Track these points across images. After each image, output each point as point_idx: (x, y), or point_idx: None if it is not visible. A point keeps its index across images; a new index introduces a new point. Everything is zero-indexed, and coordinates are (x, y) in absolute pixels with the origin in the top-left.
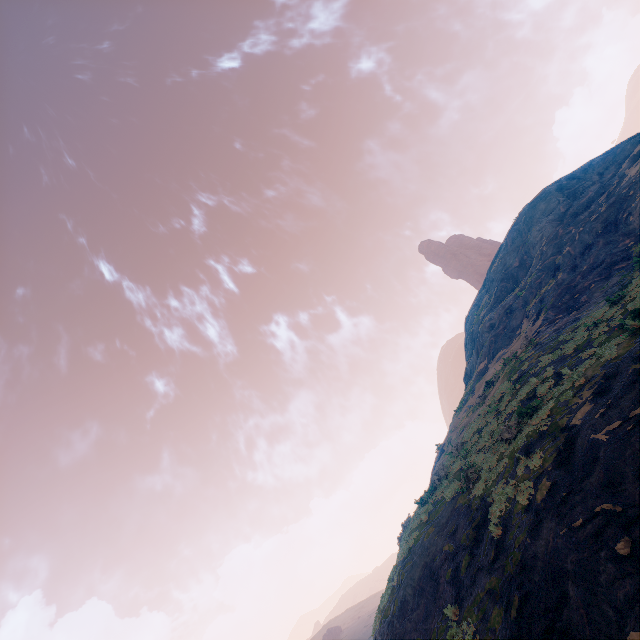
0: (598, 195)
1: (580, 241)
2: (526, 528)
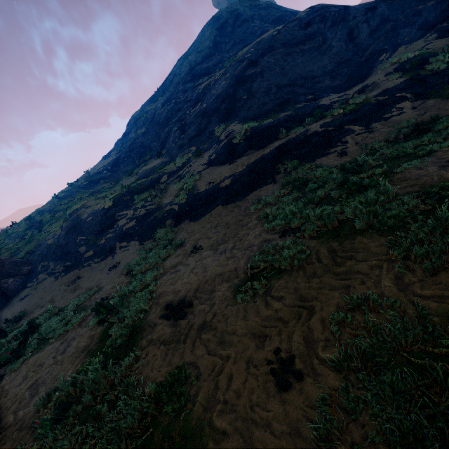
0: (209, 72)
1: (163, 113)
2: None
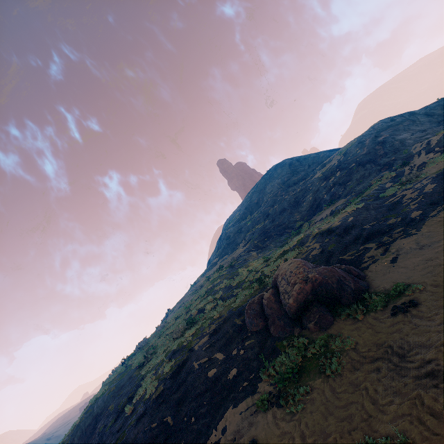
0: (302, 179)
1: (282, 205)
2: (138, 416)
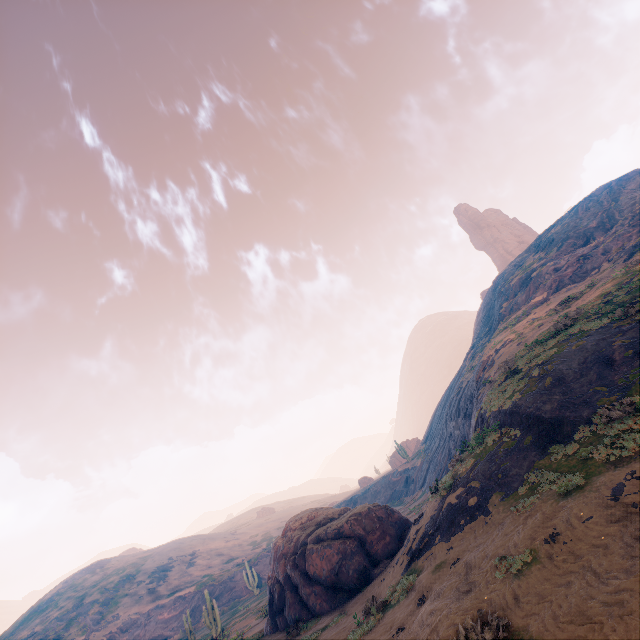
0: None
1: None
2: None
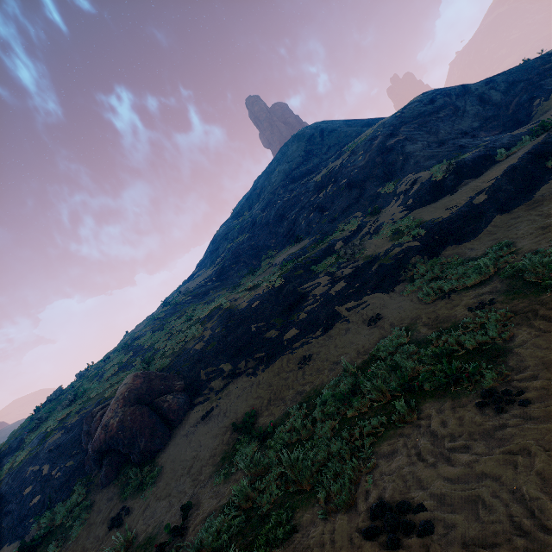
0: (311, 172)
1: (270, 214)
2: None
